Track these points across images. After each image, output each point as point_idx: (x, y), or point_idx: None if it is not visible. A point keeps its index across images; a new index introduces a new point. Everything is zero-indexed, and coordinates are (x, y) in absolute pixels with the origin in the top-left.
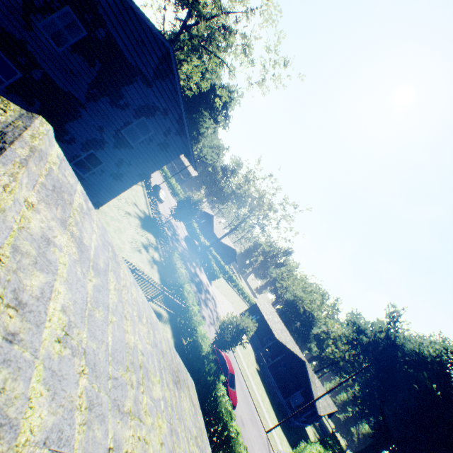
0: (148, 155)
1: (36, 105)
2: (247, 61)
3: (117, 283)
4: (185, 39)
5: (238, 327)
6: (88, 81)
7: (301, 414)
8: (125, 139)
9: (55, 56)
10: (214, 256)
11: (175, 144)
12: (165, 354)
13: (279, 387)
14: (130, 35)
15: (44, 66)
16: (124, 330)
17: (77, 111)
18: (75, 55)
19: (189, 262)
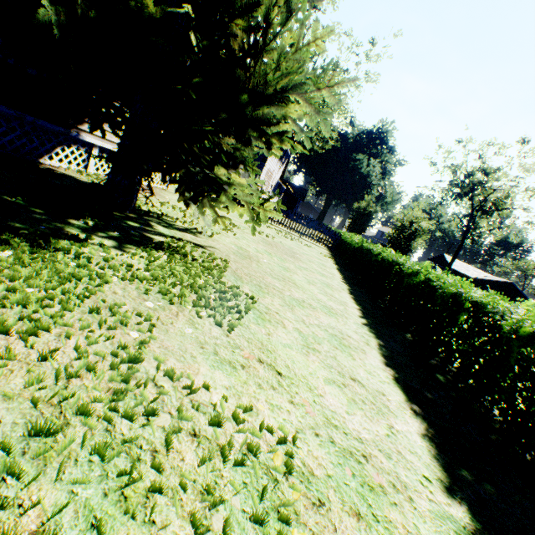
0: None
1: None
2: None
3: None
4: None
5: (405, 226)
6: None
7: None
8: None
9: None
10: None
11: None
12: None
13: None
14: None
15: None
16: None
17: None
18: None
19: None
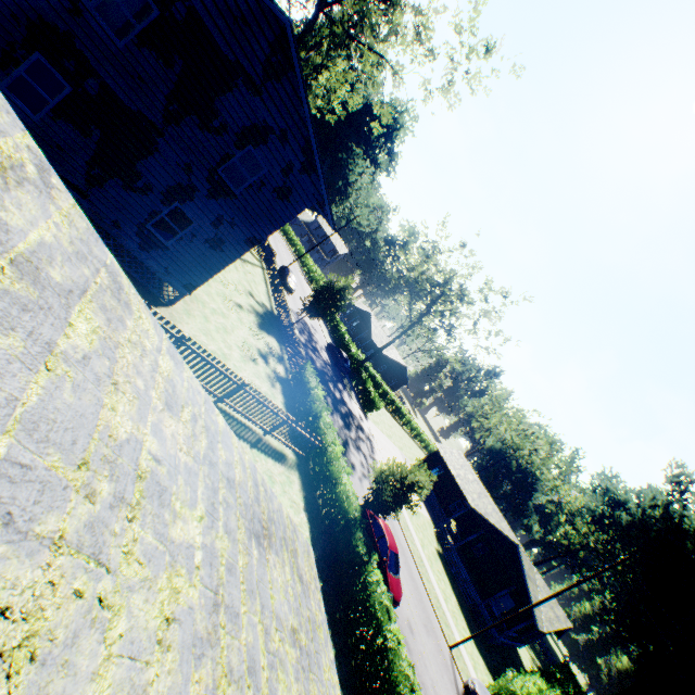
0: (260, 207)
1: (94, 136)
2: (423, 55)
3: (108, 328)
4: (322, 27)
5: (403, 481)
6: (165, 92)
7: (509, 627)
8: (224, 183)
9: (116, 55)
10: (373, 376)
11: (300, 187)
12: (237, 485)
13: (474, 582)
14: (224, 9)
15: (102, 71)
16: (102, 404)
17: (152, 141)
18: (144, 50)
19: (332, 382)
